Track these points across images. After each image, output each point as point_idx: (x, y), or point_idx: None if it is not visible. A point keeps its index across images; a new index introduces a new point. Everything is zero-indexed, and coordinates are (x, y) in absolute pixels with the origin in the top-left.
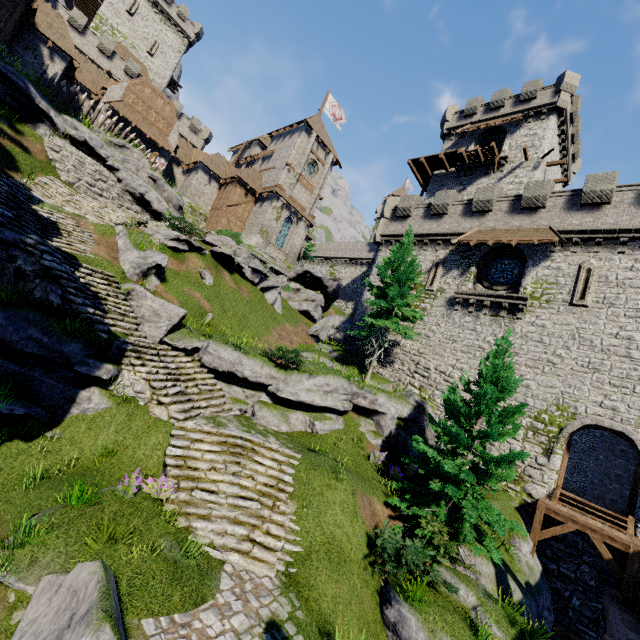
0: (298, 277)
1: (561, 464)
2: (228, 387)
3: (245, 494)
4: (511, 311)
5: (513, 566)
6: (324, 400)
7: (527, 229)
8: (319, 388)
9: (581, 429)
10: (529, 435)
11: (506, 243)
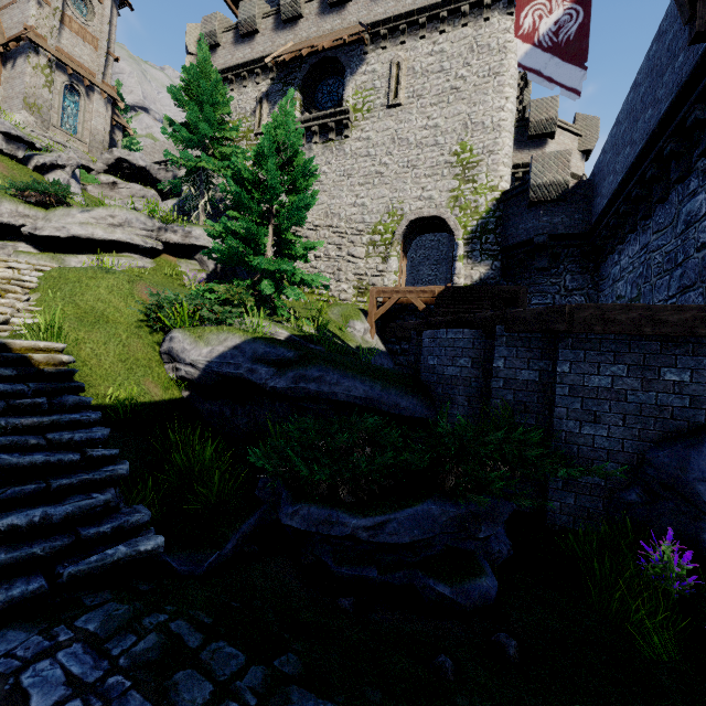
0: (111, 169)
1: (402, 271)
2: None
3: None
4: (339, 132)
5: (345, 338)
6: (110, 233)
7: (339, 30)
8: (100, 221)
9: (412, 231)
10: (370, 250)
11: (324, 55)
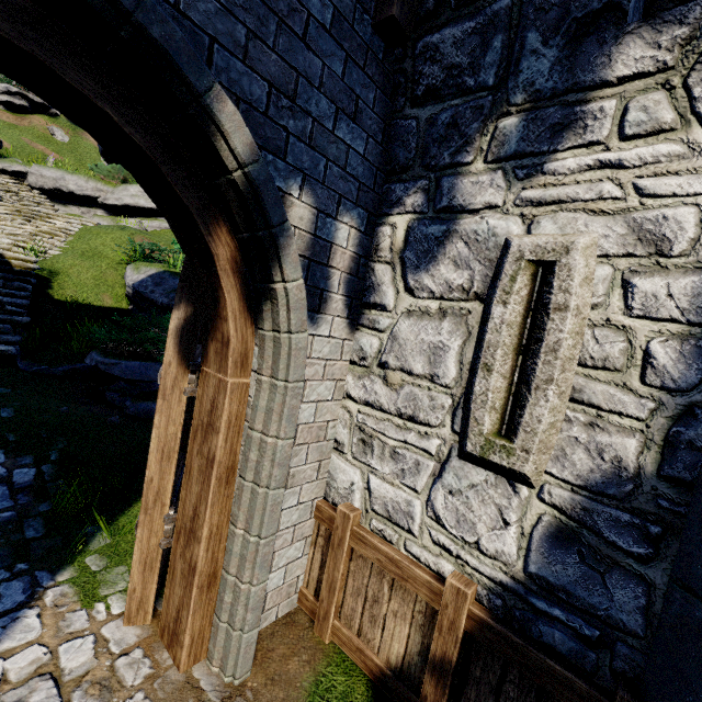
0: None
1: None
2: (65, 207)
3: (23, 230)
4: None
5: None
6: (149, 202)
7: None
8: (145, 194)
9: None
10: None
11: None
